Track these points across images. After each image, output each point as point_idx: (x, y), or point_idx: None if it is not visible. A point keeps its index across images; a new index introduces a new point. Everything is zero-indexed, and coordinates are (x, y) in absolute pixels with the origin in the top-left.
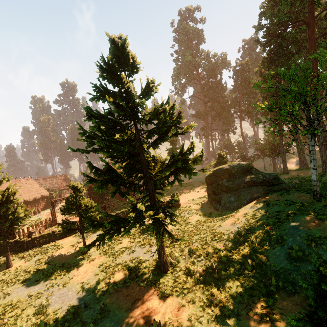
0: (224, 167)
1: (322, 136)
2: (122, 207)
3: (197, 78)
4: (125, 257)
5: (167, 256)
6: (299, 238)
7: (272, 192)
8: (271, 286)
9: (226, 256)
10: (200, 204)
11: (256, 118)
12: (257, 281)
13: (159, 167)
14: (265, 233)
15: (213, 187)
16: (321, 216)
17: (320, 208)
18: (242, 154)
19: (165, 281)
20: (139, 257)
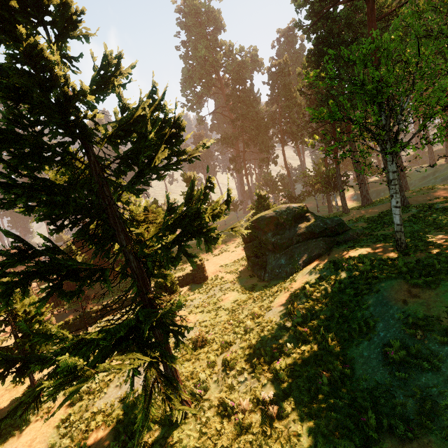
0: (268, 215)
1: None
2: (117, 290)
3: (218, 85)
4: (112, 394)
5: (187, 380)
6: (394, 322)
7: (337, 246)
8: (370, 430)
9: (285, 368)
10: (236, 272)
11: (302, 142)
12: (342, 417)
13: (156, 229)
14: (339, 316)
15: (254, 246)
16: (417, 280)
17: (411, 266)
18: (288, 191)
19: (183, 437)
20: (137, 390)
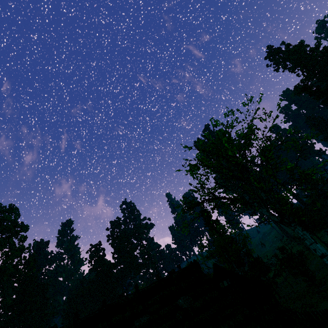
0: None
1: None
2: None
3: None
4: None
5: None
6: None
7: None
8: None
9: None
10: None
11: None
12: None
13: None
14: None
15: None
16: None
17: None
18: None
19: None
20: None
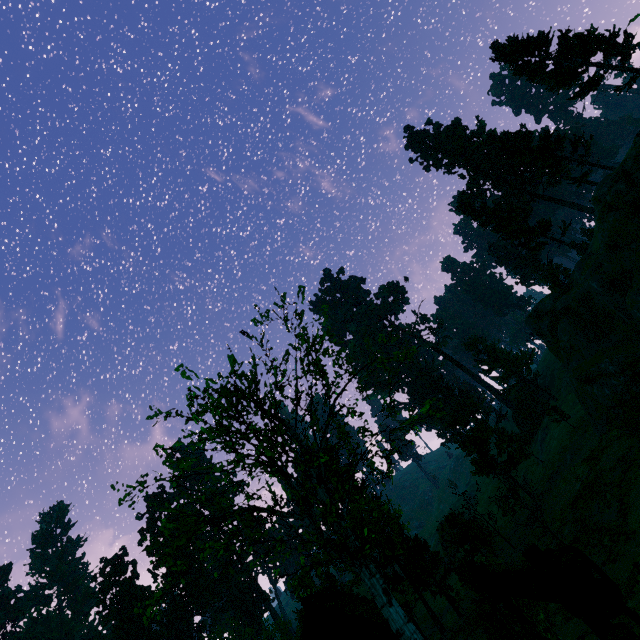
0: None
1: None
2: None
3: None
4: None
5: None
6: None
7: None
8: None
9: None
10: None
11: None
12: None
13: None
14: None
15: None
16: None
17: None
18: None
19: None
20: None
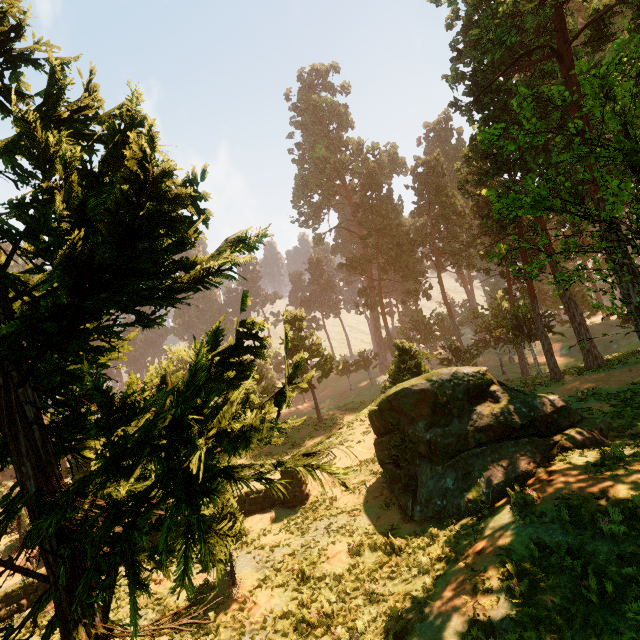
0: (416, 386)
1: (634, 289)
2: None
3: (344, 194)
4: None
5: None
6: None
7: (565, 458)
8: None
9: None
10: (361, 489)
11: (469, 265)
12: None
13: None
14: None
15: (392, 444)
16: None
17: None
18: (451, 340)
19: None
20: None
